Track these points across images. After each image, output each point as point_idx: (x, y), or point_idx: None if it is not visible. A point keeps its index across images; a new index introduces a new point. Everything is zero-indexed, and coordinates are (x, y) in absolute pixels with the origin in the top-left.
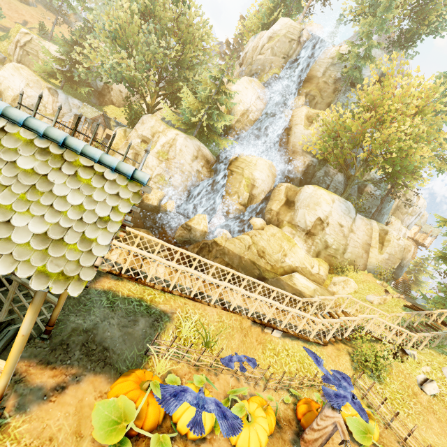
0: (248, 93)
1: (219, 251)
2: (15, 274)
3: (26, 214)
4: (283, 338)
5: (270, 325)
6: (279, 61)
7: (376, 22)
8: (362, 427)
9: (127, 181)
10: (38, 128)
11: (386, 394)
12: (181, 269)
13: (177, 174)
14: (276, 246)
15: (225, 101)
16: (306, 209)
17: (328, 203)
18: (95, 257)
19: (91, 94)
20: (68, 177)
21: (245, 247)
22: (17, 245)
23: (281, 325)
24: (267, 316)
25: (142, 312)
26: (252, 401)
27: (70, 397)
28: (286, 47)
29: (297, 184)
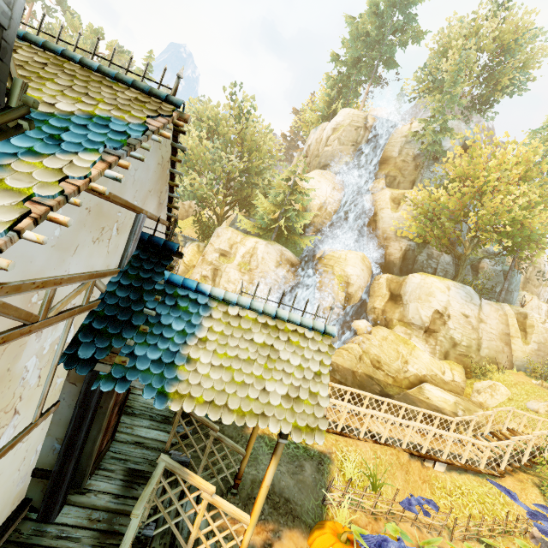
0: (322, 186)
1: None
2: (281, 431)
3: (271, 379)
4: (449, 472)
5: (430, 457)
6: (349, 149)
7: (445, 97)
8: None
9: (321, 336)
10: (259, 308)
11: None
12: None
13: (262, 285)
14: (392, 352)
15: (302, 200)
16: (418, 303)
17: (443, 291)
18: (323, 408)
19: None
20: (285, 343)
21: (356, 359)
22: (275, 407)
23: (442, 455)
24: (424, 445)
25: (303, 455)
26: None
27: None
28: (353, 135)
29: (398, 272)
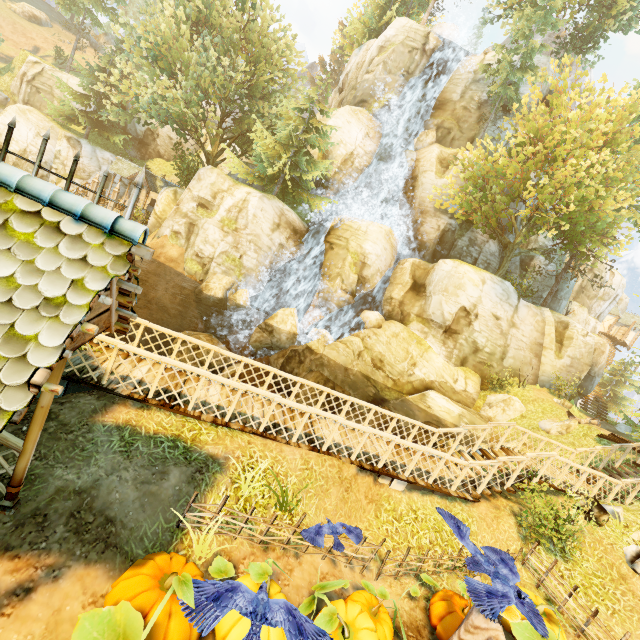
0: (351, 129)
1: (315, 361)
2: None
3: None
4: (409, 492)
5: (387, 473)
6: (396, 81)
7: (537, 14)
8: (538, 638)
9: (104, 238)
10: None
11: (576, 579)
12: (241, 388)
13: (250, 252)
14: (401, 352)
15: (318, 142)
16: (444, 295)
17: (476, 285)
18: (31, 368)
19: (129, 144)
20: None
21: (353, 354)
22: None
23: (405, 471)
24: (381, 458)
25: (176, 458)
26: (354, 599)
27: (38, 607)
28: (404, 60)
29: (429, 258)
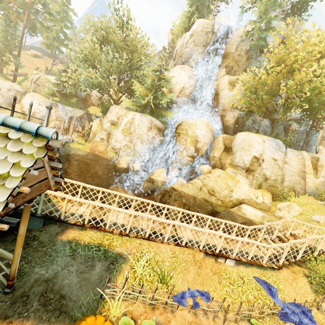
0: (181, 76)
1: (177, 194)
2: None
3: None
4: (237, 266)
5: (222, 255)
6: (201, 49)
7: (269, 1)
8: None
9: (32, 138)
10: None
11: None
12: (133, 214)
13: (138, 143)
14: (223, 185)
15: (165, 84)
16: (242, 151)
17: (260, 143)
18: None
19: (79, 102)
20: None
21: (197, 189)
22: None
23: (233, 253)
24: (217, 246)
25: (99, 257)
26: None
27: None
28: (204, 38)
29: (232, 133)
